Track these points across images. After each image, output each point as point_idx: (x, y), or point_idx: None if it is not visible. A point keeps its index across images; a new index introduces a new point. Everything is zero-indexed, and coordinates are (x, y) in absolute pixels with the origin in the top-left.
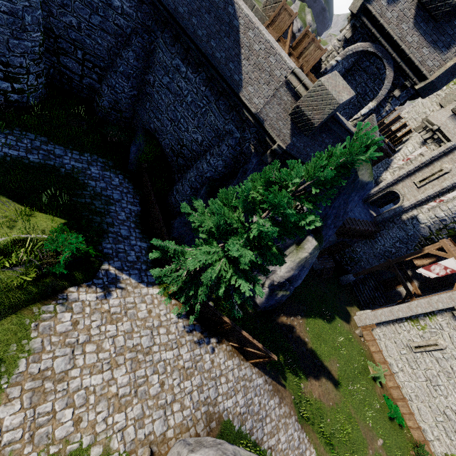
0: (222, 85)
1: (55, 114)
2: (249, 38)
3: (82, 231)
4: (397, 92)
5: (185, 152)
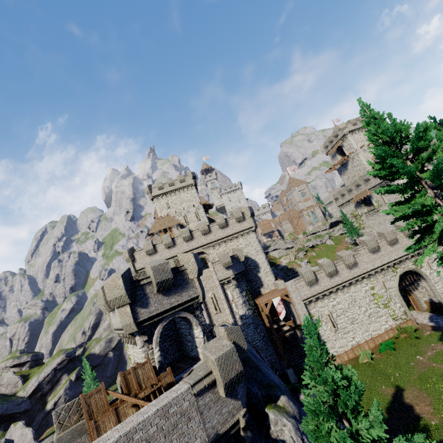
0: None
1: None
2: (139, 439)
3: None
4: (197, 312)
5: None
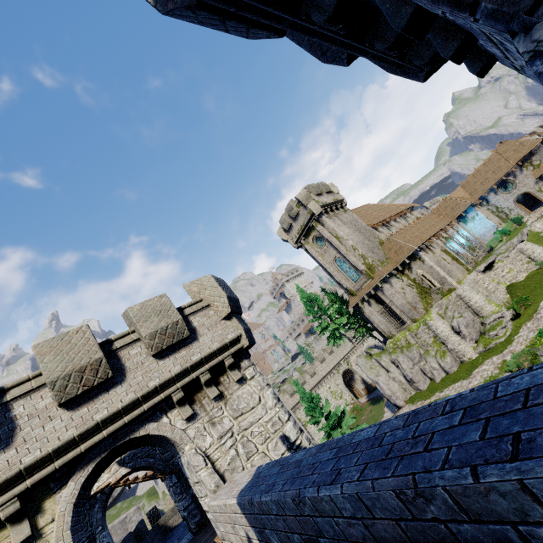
0: None
1: None
2: None
3: None
4: None
5: None
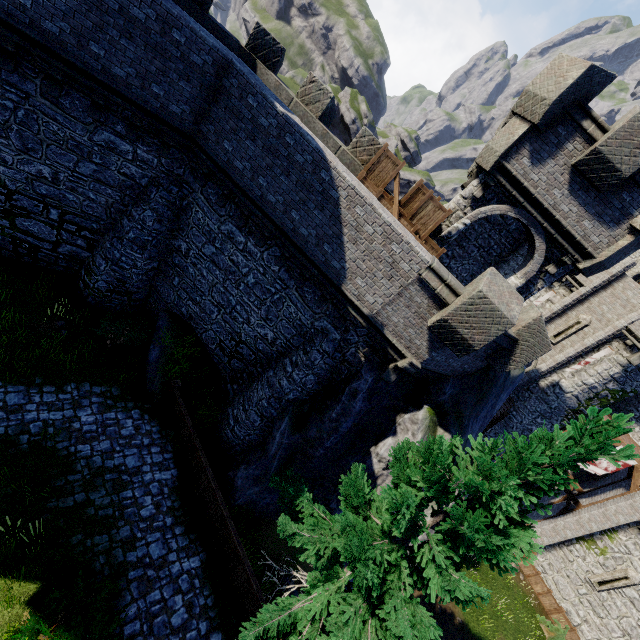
0: (311, 271)
1: (6, 318)
2: (357, 215)
3: (78, 615)
4: (552, 268)
5: (244, 351)
